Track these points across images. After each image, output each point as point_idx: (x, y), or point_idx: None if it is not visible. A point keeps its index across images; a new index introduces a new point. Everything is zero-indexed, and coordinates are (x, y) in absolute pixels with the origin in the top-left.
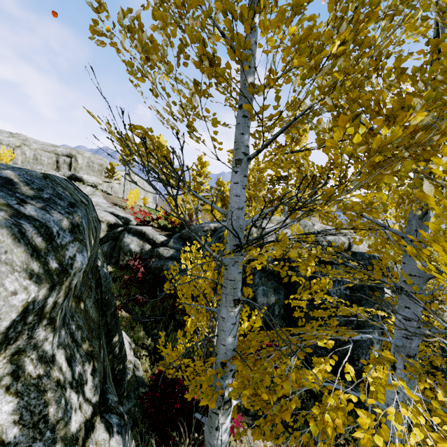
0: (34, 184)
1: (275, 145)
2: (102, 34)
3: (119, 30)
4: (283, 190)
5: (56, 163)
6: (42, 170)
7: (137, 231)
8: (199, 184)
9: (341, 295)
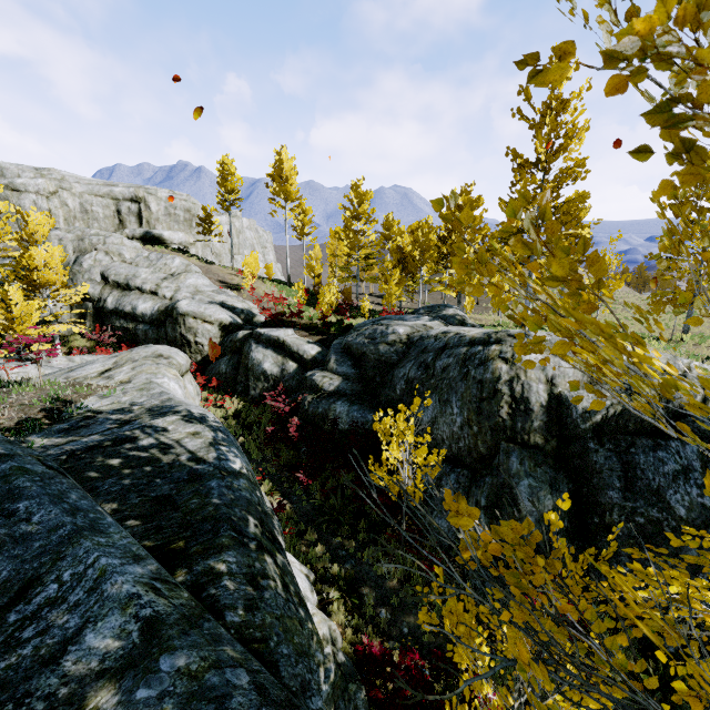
0: None
1: (512, 160)
2: None
3: None
4: None
5: (117, 215)
6: (100, 237)
7: (270, 340)
8: (357, 235)
9: (693, 507)
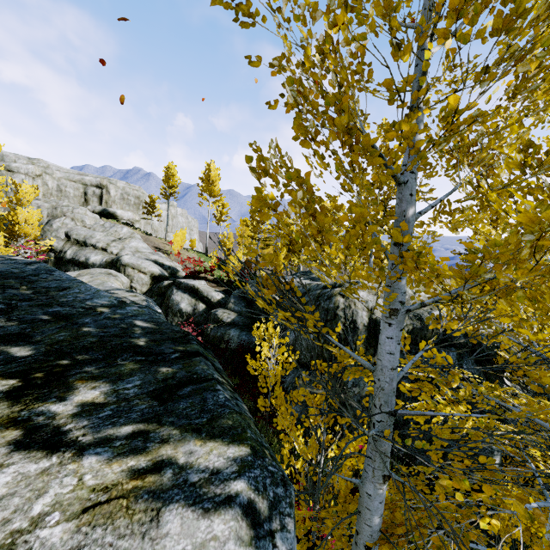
0: (259, 482)
1: None
2: (265, 204)
3: (289, 203)
4: (413, 298)
5: (83, 196)
6: (69, 207)
7: (188, 287)
8: (259, 223)
9: (453, 389)
